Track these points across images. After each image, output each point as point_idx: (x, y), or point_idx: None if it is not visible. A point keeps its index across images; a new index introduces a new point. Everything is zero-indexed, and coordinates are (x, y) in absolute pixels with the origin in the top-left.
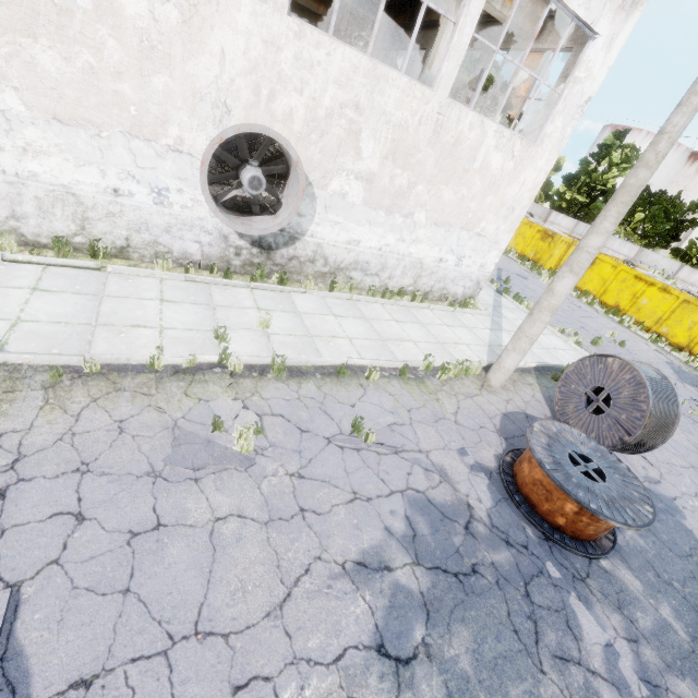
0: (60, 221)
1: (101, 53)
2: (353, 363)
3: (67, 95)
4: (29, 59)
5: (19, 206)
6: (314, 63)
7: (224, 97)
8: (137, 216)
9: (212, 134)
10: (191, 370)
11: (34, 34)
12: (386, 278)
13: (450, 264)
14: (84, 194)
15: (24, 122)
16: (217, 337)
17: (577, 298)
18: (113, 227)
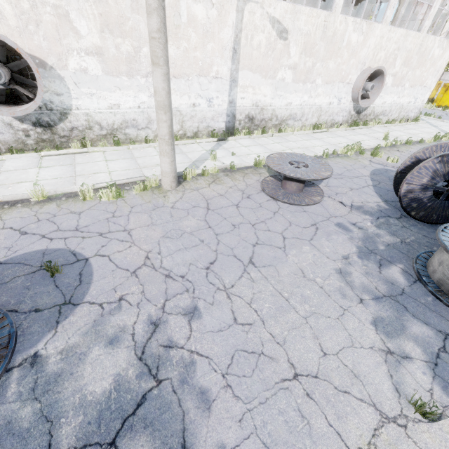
0: (314, 118)
1: (342, 58)
2: (418, 140)
3: (331, 74)
4: (327, 66)
5: (308, 116)
6: (390, 38)
7: (365, 60)
8: (331, 111)
9: (358, 74)
10: (391, 146)
11: (331, 58)
12: (389, 116)
13: (412, 103)
14: (323, 107)
15: (319, 87)
16: (383, 139)
17: (443, 110)
18: (325, 117)
